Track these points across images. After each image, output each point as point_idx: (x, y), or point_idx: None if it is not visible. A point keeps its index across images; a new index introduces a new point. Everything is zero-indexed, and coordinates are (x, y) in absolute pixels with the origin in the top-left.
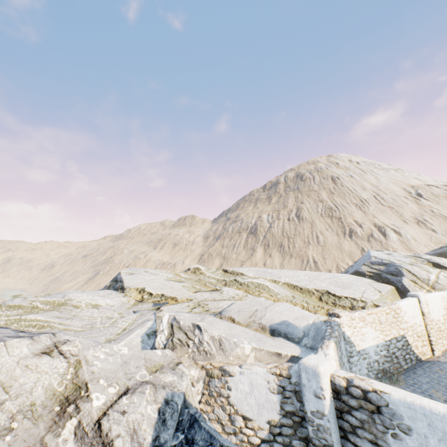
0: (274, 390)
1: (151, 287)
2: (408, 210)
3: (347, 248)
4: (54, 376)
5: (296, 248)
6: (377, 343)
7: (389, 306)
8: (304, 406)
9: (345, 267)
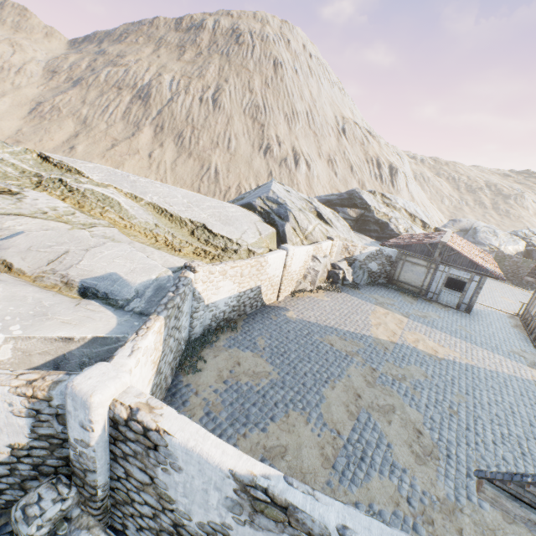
0: (21, 413)
1: None
2: (328, 144)
3: (257, 166)
4: None
5: (200, 146)
6: (231, 295)
7: (258, 259)
8: (68, 431)
9: (247, 188)
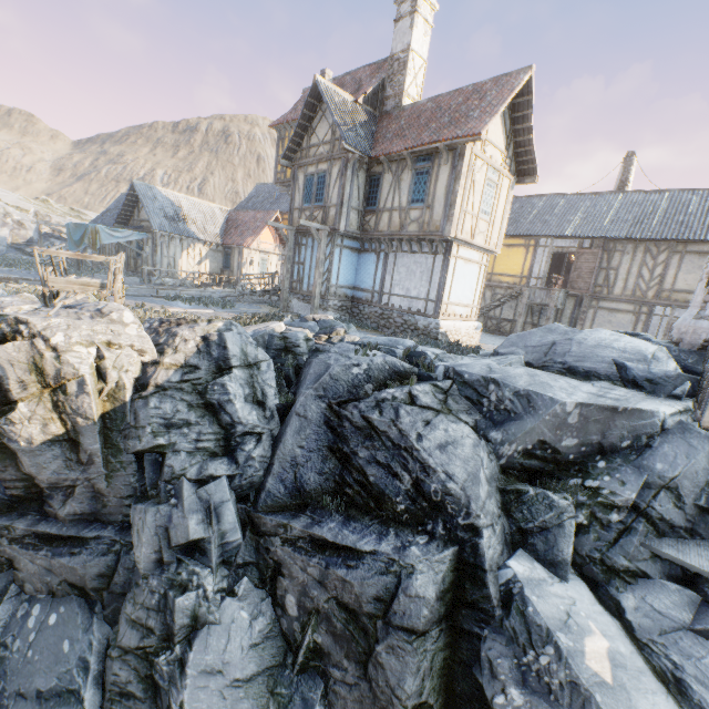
0: None
1: (7, 200)
2: None
3: None
4: None
5: None
6: None
7: None
8: None
9: None
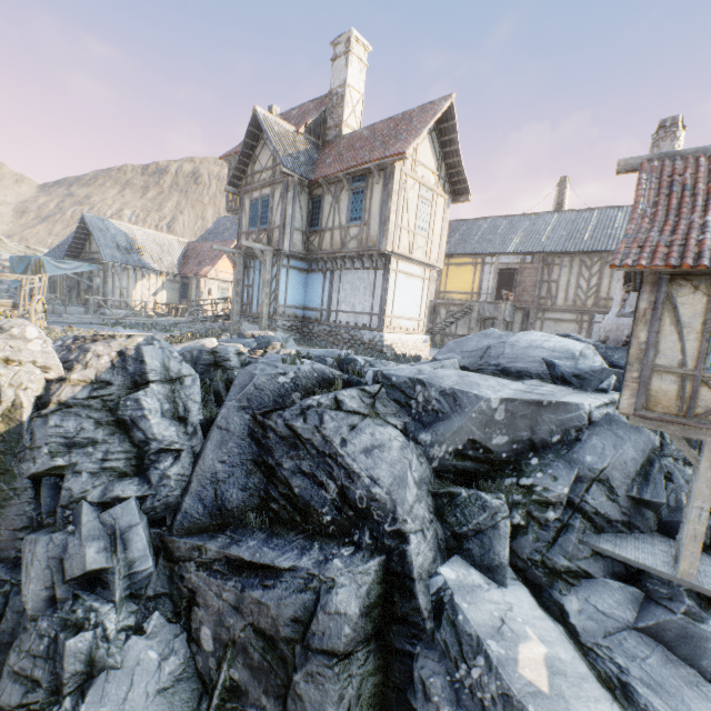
0: None
1: None
2: None
3: None
4: None
5: None
6: None
7: None
8: None
9: None
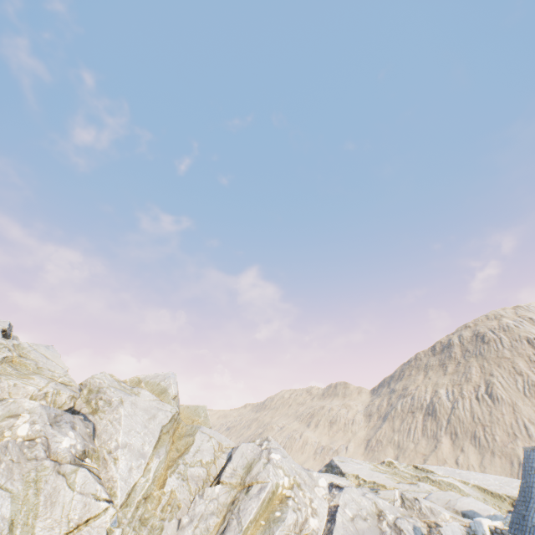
0: (464, 534)
1: (362, 474)
2: None
3: None
4: (369, 505)
5: (497, 441)
6: None
7: None
8: None
9: None
